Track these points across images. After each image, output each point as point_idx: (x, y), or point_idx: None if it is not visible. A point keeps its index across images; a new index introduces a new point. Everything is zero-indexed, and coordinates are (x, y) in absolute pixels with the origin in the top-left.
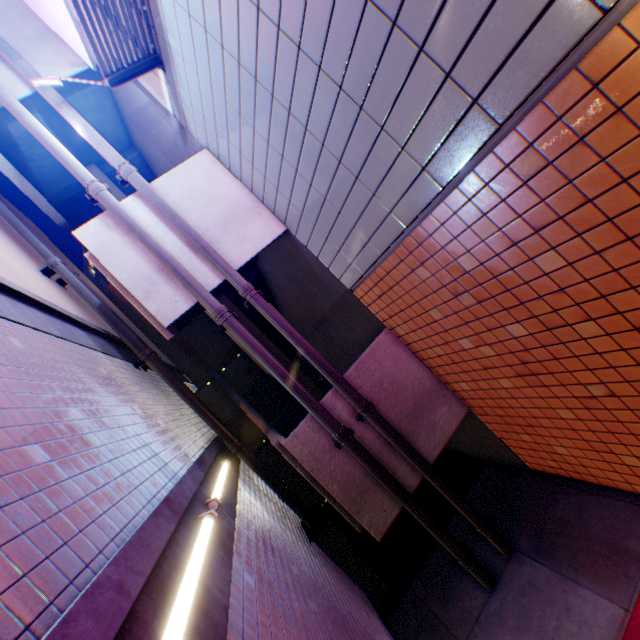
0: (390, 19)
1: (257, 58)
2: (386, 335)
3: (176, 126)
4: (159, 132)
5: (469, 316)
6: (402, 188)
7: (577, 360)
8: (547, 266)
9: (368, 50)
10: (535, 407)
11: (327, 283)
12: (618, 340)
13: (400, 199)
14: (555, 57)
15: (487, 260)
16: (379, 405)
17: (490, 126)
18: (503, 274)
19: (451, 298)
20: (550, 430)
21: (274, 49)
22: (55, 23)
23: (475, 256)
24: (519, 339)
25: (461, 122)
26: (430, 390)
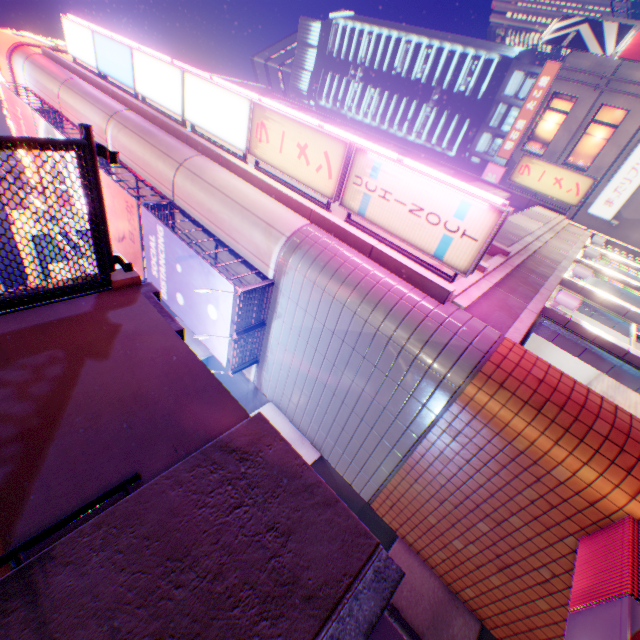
0: (385, 373)
1: (320, 371)
2: (399, 542)
3: (252, 387)
4: (235, 387)
5: (453, 517)
6: (397, 435)
7: (522, 546)
8: (479, 480)
9: (376, 380)
10: (522, 602)
11: (349, 496)
12: (532, 526)
13: (397, 440)
14: (447, 397)
15: (450, 477)
16: (402, 613)
17: (432, 414)
18: (461, 485)
19: (438, 504)
20: (543, 629)
21: (330, 370)
22: (213, 346)
23: (444, 474)
24: (487, 533)
25: (420, 411)
26: (443, 599)
